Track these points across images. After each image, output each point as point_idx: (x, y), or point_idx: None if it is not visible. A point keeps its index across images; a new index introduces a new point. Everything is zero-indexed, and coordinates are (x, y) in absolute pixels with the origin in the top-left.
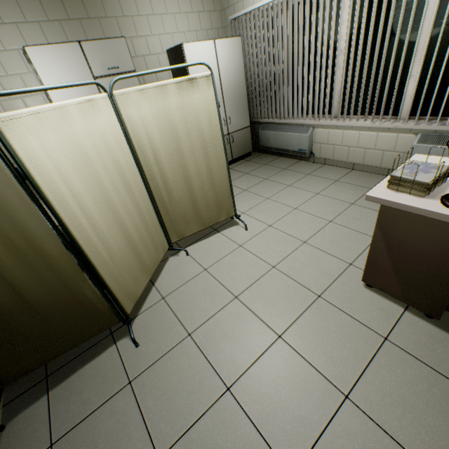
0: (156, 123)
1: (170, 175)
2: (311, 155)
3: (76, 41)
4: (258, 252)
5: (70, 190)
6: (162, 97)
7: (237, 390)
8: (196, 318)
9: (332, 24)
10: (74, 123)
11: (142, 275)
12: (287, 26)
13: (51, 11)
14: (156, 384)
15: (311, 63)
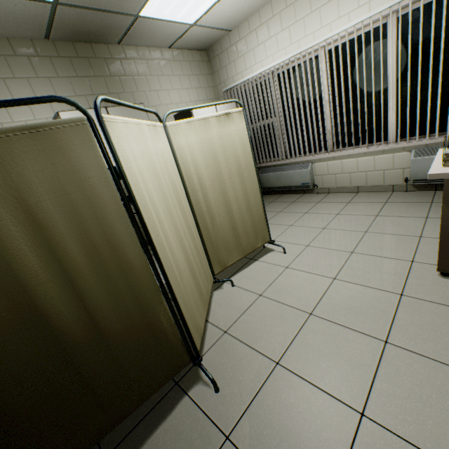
0: (201, 150)
1: (212, 200)
2: (314, 187)
3: (103, 107)
4: (309, 269)
5: (149, 198)
6: (205, 128)
7: (374, 413)
8: (276, 344)
9: (315, 81)
10: (147, 140)
11: (201, 305)
12: (276, 88)
13: (79, 89)
14: (264, 431)
15: (301, 112)
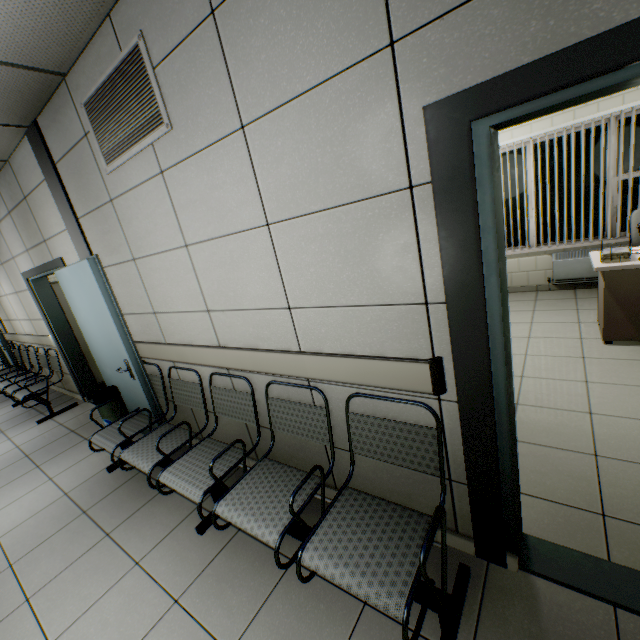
0: None
1: None
2: None
3: None
4: None
5: None
6: None
7: (597, 411)
8: None
9: None
10: None
11: None
12: None
13: None
14: (533, 432)
15: None
